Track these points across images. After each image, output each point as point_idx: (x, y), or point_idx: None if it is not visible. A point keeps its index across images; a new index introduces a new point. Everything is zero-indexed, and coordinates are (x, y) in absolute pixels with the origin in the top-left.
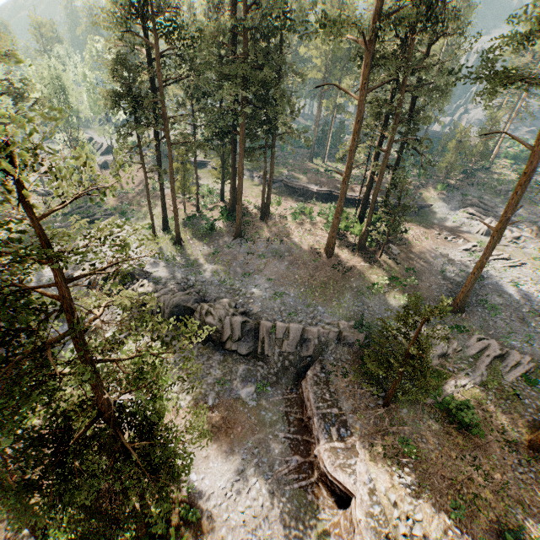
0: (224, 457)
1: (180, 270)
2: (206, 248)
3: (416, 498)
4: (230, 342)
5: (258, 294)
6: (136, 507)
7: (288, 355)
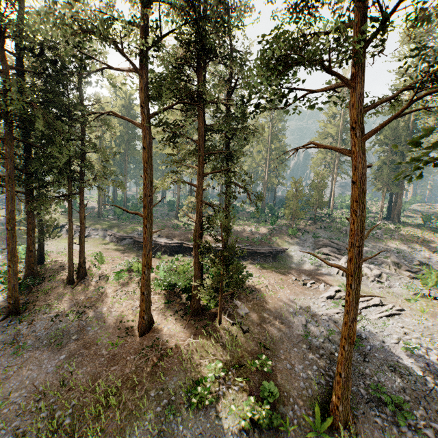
0: None
1: None
2: None
3: None
4: None
5: None
6: None
7: None
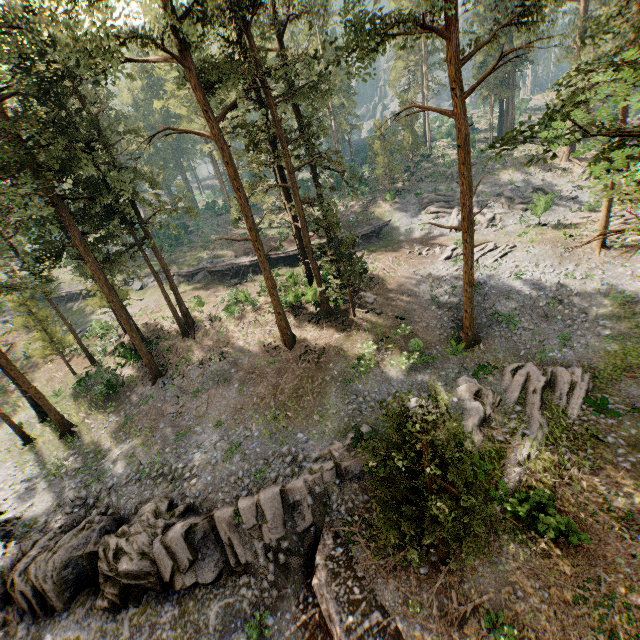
0: None
1: (74, 481)
2: (113, 419)
3: None
4: (180, 575)
5: (204, 462)
6: None
7: (280, 542)
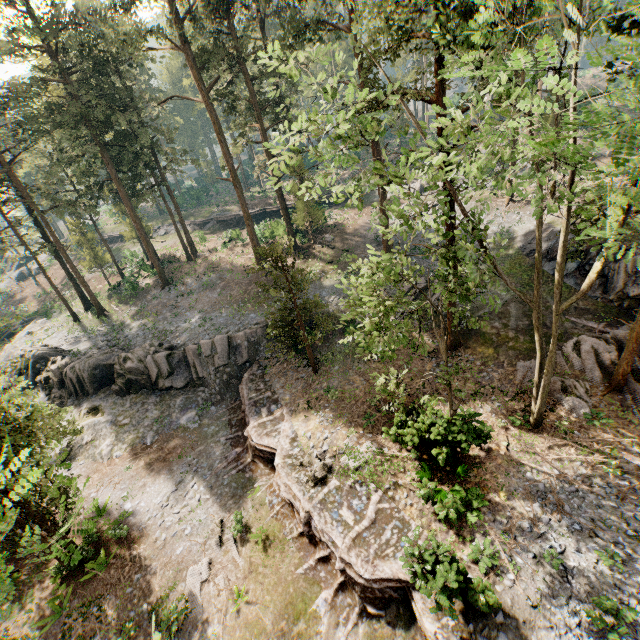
0: (161, 479)
1: (104, 337)
2: (133, 309)
3: (335, 427)
4: (162, 380)
5: (187, 327)
6: (34, 530)
7: (226, 369)
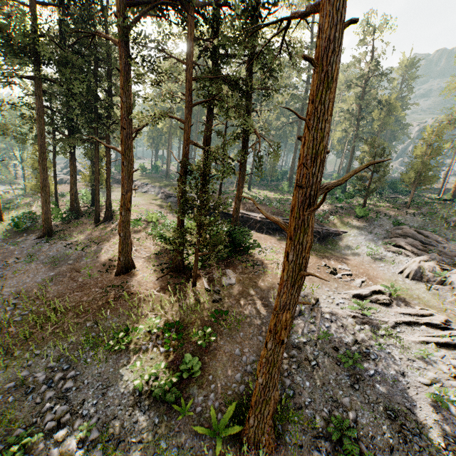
0: None
1: None
2: None
3: None
4: None
5: None
6: None
7: None
